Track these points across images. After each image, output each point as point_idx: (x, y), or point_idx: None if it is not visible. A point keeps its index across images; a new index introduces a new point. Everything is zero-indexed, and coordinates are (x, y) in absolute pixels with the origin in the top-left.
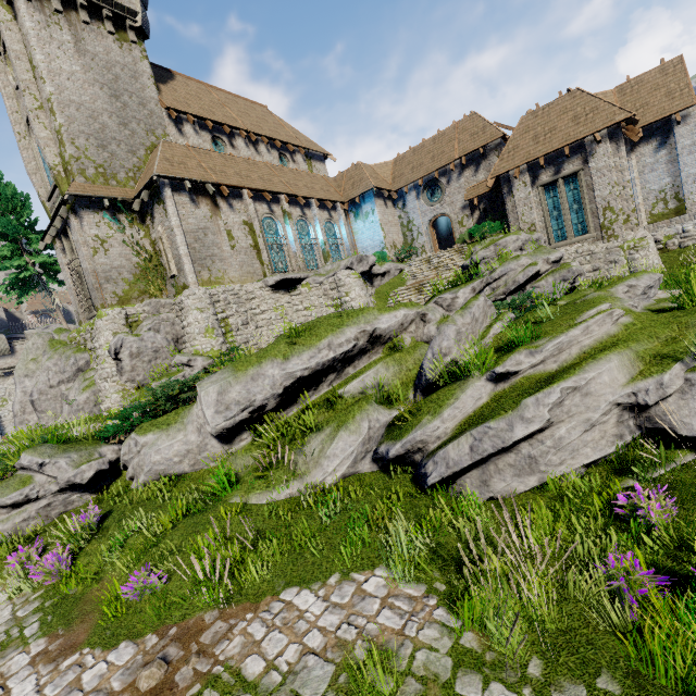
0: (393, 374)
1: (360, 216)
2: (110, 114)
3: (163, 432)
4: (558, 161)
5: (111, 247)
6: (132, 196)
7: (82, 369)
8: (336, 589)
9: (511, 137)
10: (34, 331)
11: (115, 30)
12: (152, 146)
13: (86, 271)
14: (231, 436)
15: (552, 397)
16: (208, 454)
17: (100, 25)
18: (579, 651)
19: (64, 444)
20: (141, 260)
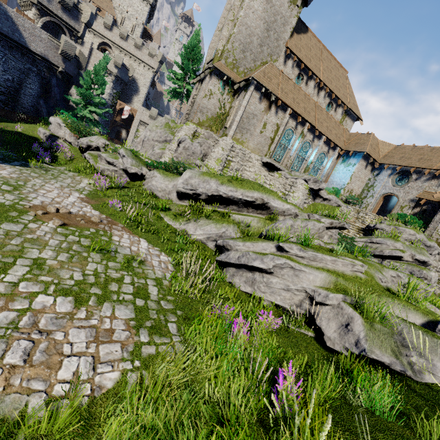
0: (258, 226)
1: (345, 163)
2: (258, 37)
3: (163, 177)
4: None
5: (212, 98)
6: (238, 81)
7: (167, 141)
8: (154, 250)
9: None
10: (168, 117)
11: None
12: (266, 62)
13: (196, 102)
14: (181, 196)
15: (279, 261)
16: (170, 196)
17: None
18: (185, 307)
19: (135, 156)
20: (220, 112)
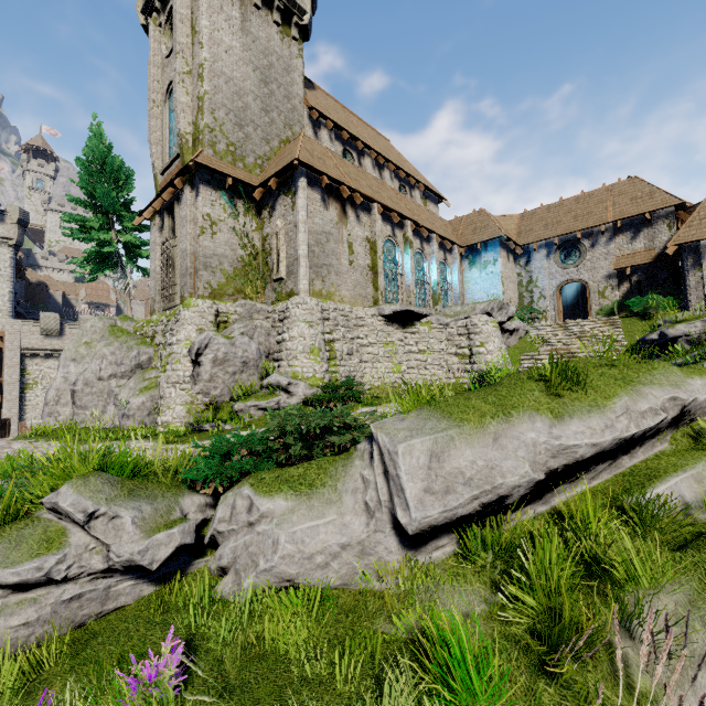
0: None
1: (476, 265)
2: (255, 97)
3: (302, 498)
4: None
5: (219, 231)
6: (255, 183)
7: (142, 365)
8: None
9: (703, 203)
10: (89, 317)
11: (281, 23)
12: (287, 140)
13: (184, 252)
14: (427, 539)
15: None
16: (375, 560)
17: (269, 14)
18: None
19: (130, 478)
20: (246, 254)
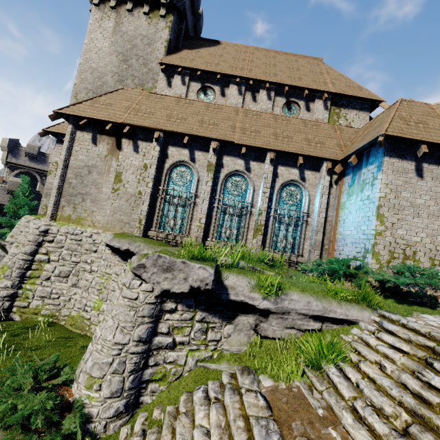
0: None
1: (354, 185)
2: (114, 74)
3: None
4: None
5: None
6: None
7: None
8: None
9: None
10: None
11: (152, 11)
12: None
13: None
14: None
15: None
16: None
17: (141, 10)
18: None
19: None
20: None
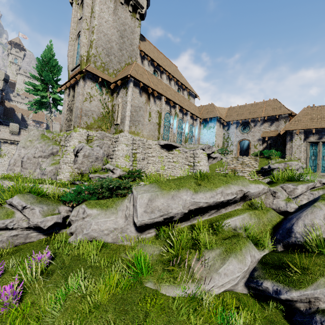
0: (254, 223)
1: (206, 127)
2: (116, 43)
3: (103, 211)
4: (322, 133)
5: (93, 100)
6: (112, 81)
7: (53, 153)
8: None
9: (297, 115)
10: (33, 128)
11: (132, 11)
12: (128, 63)
13: (77, 107)
14: (145, 229)
15: None
16: (126, 234)
17: (127, 7)
18: None
19: (40, 197)
20: (104, 111)
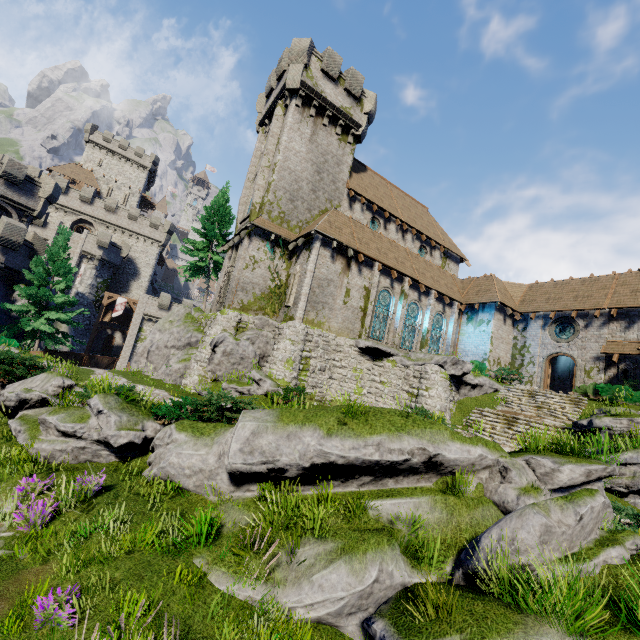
0: (436, 520)
1: (473, 321)
2: (308, 182)
3: (194, 438)
4: None
5: (258, 267)
6: (292, 238)
7: (191, 344)
8: None
9: None
10: (189, 301)
11: (341, 134)
12: (325, 210)
13: (234, 277)
14: (241, 480)
15: None
16: (214, 483)
17: (333, 128)
18: None
19: (127, 402)
20: (273, 285)
